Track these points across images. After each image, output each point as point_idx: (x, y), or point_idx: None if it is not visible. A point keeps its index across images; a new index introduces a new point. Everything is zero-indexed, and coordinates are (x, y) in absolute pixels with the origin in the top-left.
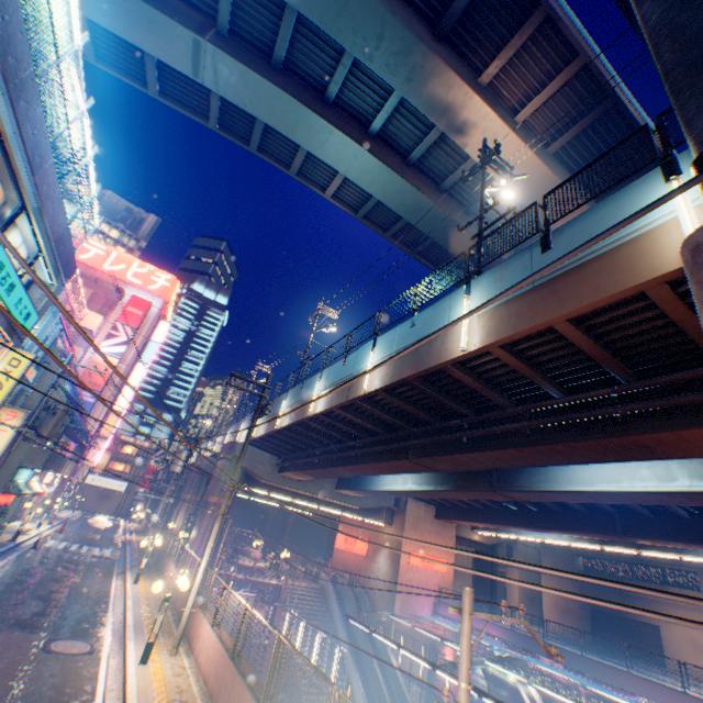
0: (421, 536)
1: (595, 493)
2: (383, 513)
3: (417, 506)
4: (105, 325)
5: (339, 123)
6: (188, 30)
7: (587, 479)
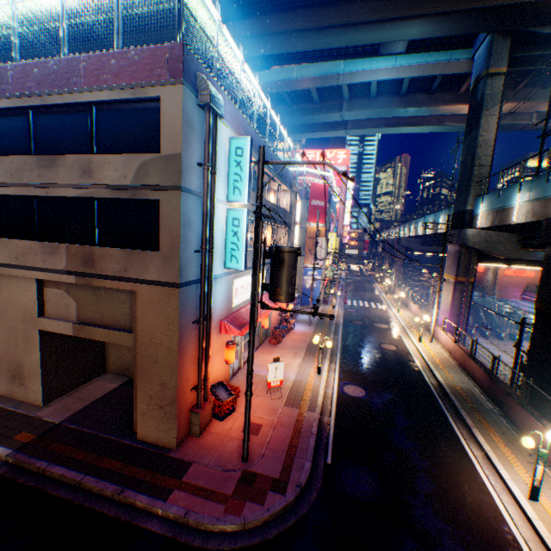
0: None
1: None
2: None
3: None
4: None
5: (402, 123)
6: (342, 131)
7: None
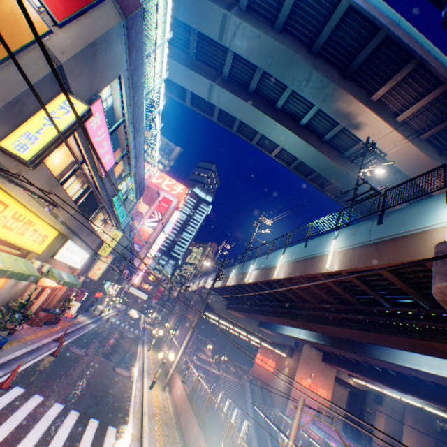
0: (310, 370)
1: (423, 372)
2: (286, 348)
3: (310, 350)
4: (149, 211)
5: (282, 120)
6: (208, 80)
7: (417, 361)
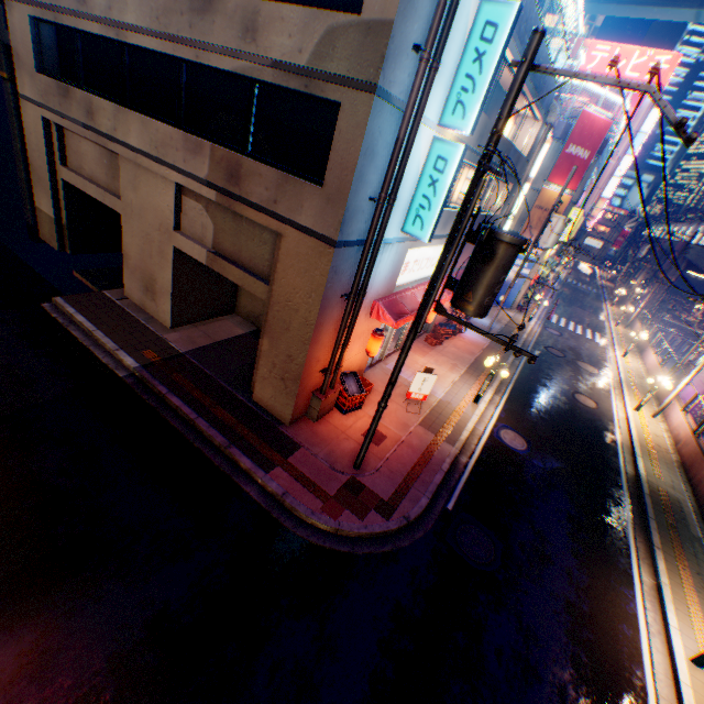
0: None
1: None
2: None
3: None
4: None
5: None
6: (690, 10)
7: None
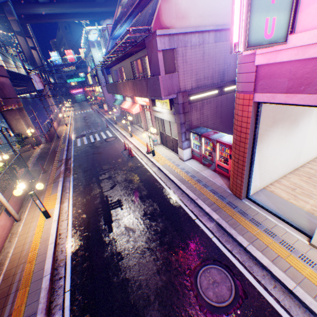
0: None
1: None
2: None
3: None
4: None
5: None
6: None
7: None
